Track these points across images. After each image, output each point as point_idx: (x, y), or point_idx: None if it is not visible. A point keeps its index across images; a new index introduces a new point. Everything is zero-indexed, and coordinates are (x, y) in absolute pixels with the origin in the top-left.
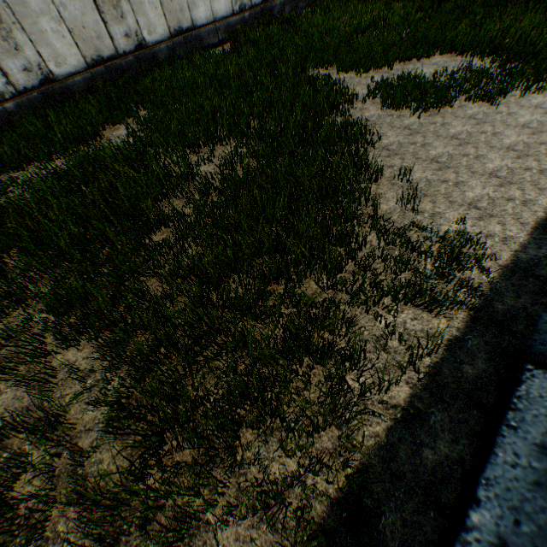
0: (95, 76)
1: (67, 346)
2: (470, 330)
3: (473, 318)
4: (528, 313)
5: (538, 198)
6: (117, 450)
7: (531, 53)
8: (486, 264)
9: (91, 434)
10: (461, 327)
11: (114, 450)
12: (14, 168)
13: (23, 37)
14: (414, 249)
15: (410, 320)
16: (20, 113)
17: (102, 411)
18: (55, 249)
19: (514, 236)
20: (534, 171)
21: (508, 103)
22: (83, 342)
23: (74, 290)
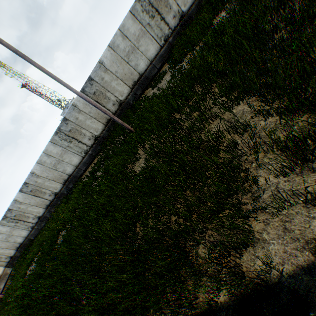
0: (200, 1)
1: (237, 104)
2: None
3: None
4: None
5: None
6: (287, 132)
7: None
8: None
9: (266, 130)
10: None
11: (284, 132)
12: (179, 63)
13: (171, 1)
14: None
15: None
16: (174, 41)
17: (269, 121)
18: (216, 72)
19: None
20: None
21: None
22: (243, 102)
23: (232, 82)
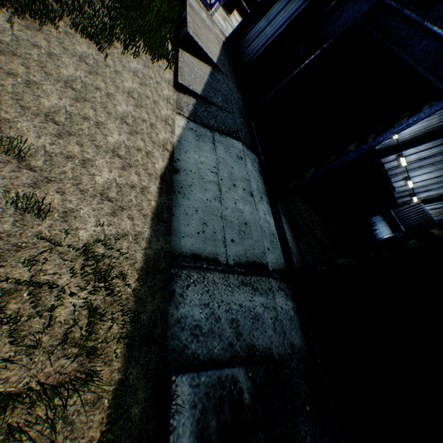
0: None
1: None
2: (130, 361)
3: (130, 344)
4: (162, 312)
5: (151, 185)
6: None
7: (123, 1)
8: (129, 272)
9: None
10: (122, 364)
11: None
12: None
13: None
14: (54, 287)
15: (70, 398)
16: None
17: None
18: None
19: (142, 231)
20: (144, 153)
21: (114, 57)
22: None
23: None
